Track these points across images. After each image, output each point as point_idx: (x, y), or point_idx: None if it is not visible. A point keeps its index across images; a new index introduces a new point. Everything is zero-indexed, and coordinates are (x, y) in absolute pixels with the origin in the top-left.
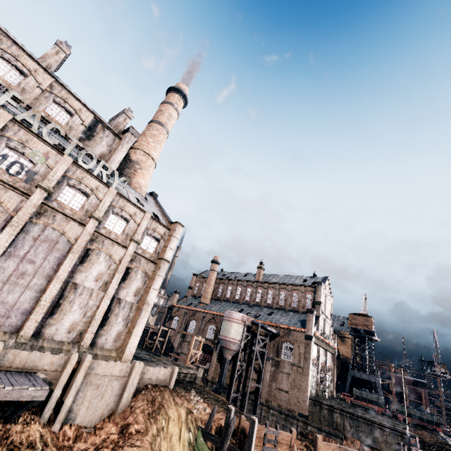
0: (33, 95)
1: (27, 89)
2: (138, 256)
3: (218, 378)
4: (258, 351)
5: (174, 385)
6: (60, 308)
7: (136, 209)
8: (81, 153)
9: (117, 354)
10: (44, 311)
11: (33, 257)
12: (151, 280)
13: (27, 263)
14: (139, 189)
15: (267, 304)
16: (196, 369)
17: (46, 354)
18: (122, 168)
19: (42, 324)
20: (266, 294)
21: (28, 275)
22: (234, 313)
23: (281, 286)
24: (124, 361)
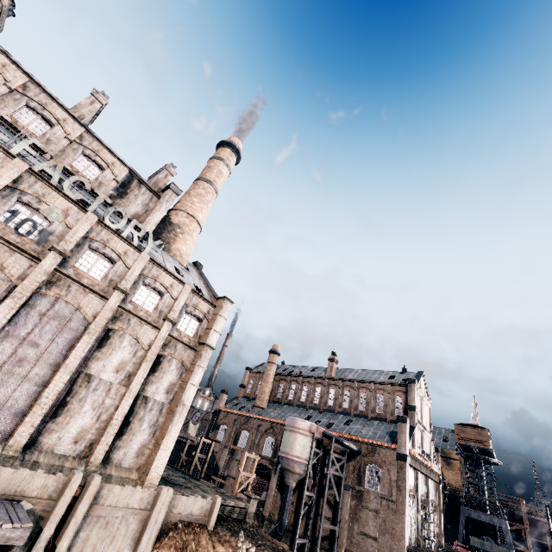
0: (59, 146)
1: (53, 140)
2: (173, 340)
3: (278, 515)
4: (333, 475)
5: (215, 525)
6: (66, 408)
7: (173, 280)
8: (108, 210)
9: (138, 476)
10: (44, 411)
11: (37, 338)
12: (188, 372)
13: (28, 346)
14: (180, 257)
15: (343, 408)
16: (247, 501)
17: (37, 474)
18: (160, 232)
19: (40, 430)
20: (341, 395)
21: (28, 363)
22: (299, 420)
23: (361, 384)
24: (147, 486)
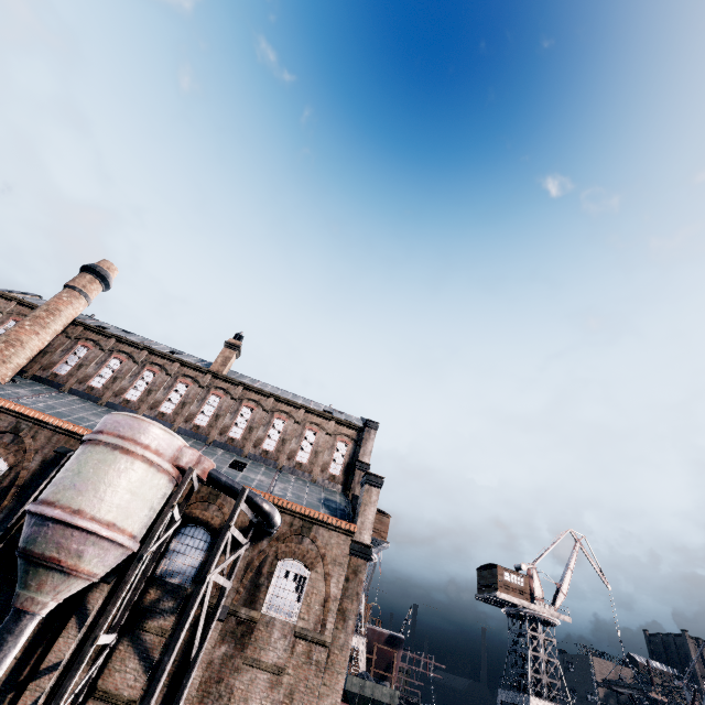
0: None
1: None
2: None
3: None
4: (181, 580)
5: None
6: None
7: None
8: None
9: None
10: None
11: None
12: None
13: None
14: None
15: (228, 438)
16: None
17: None
18: None
19: None
20: (233, 412)
21: None
22: (155, 427)
23: (280, 405)
24: None
